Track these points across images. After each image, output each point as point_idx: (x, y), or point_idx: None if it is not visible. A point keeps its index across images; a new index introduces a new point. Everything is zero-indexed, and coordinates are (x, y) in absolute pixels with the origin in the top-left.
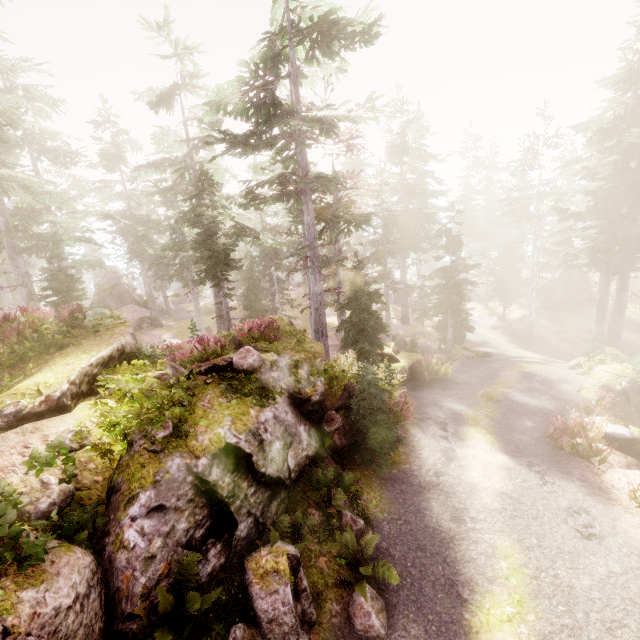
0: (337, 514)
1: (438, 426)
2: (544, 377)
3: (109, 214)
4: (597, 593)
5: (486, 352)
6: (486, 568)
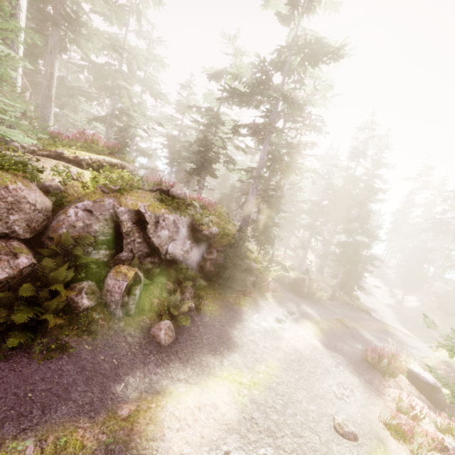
0: (182, 294)
1: (288, 311)
2: (401, 339)
3: (161, 123)
4: (315, 415)
5: (367, 310)
6: (249, 363)
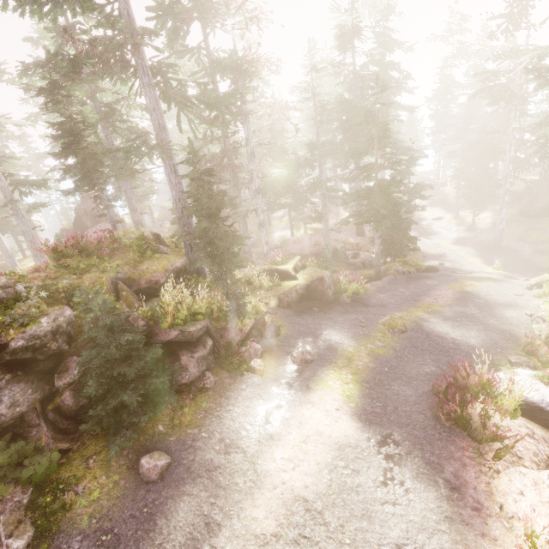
0: None
1: (296, 365)
2: (487, 299)
3: None
4: None
5: (431, 266)
6: None
